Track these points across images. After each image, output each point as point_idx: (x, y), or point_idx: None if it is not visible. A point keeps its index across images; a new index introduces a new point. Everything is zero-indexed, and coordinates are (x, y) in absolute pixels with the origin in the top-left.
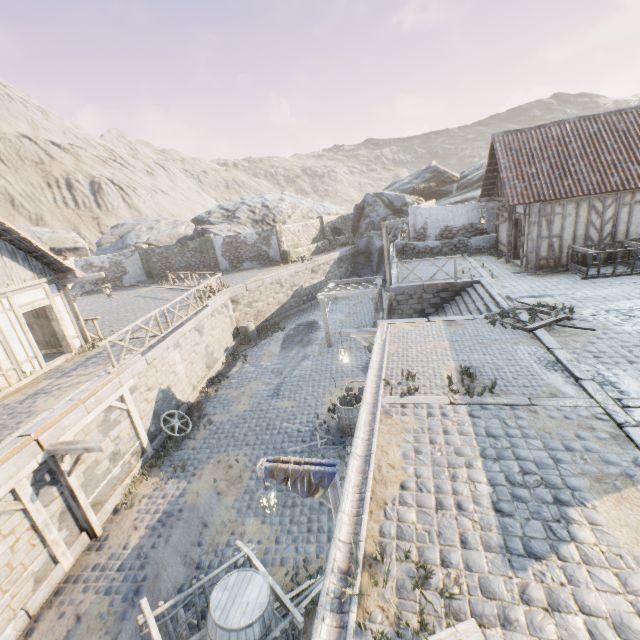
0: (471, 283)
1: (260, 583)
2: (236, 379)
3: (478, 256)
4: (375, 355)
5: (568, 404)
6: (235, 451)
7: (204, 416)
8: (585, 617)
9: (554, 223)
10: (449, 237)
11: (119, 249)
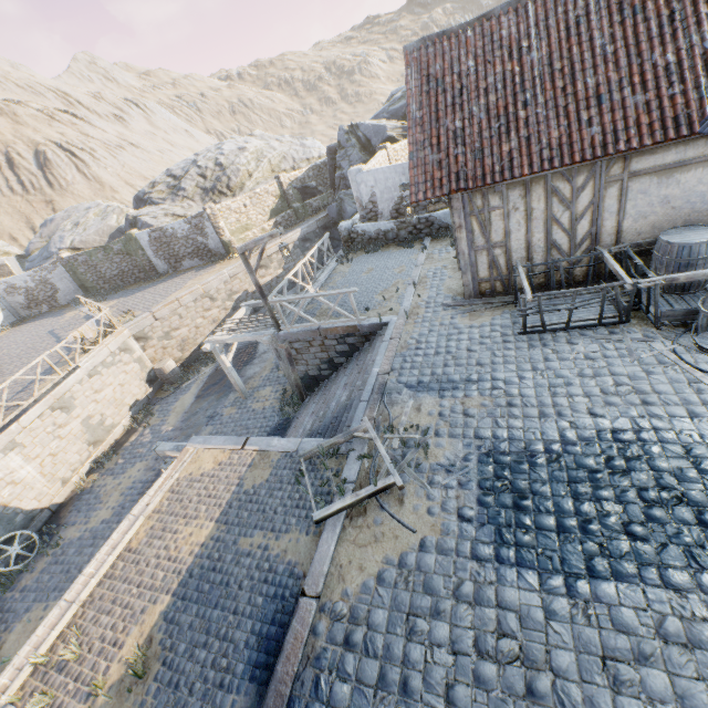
0: (381, 326)
1: None
2: (124, 458)
3: (440, 246)
4: (100, 557)
5: None
6: (55, 601)
7: (58, 531)
8: None
9: (492, 224)
10: None
11: (44, 259)
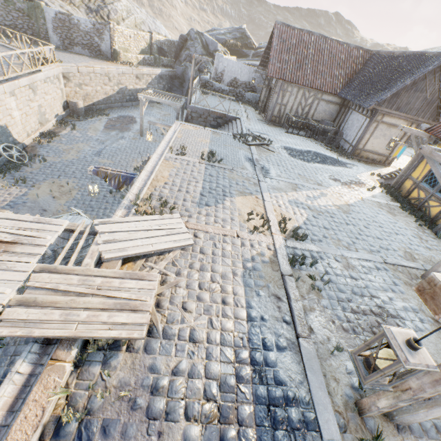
0: (236, 118)
1: (86, 220)
2: (66, 139)
3: (247, 105)
4: (168, 135)
5: (246, 172)
6: (66, 179)
7: (39, 155)
8: (215, 218)
9: (285, 97)
10: (235, 87)
11: None
